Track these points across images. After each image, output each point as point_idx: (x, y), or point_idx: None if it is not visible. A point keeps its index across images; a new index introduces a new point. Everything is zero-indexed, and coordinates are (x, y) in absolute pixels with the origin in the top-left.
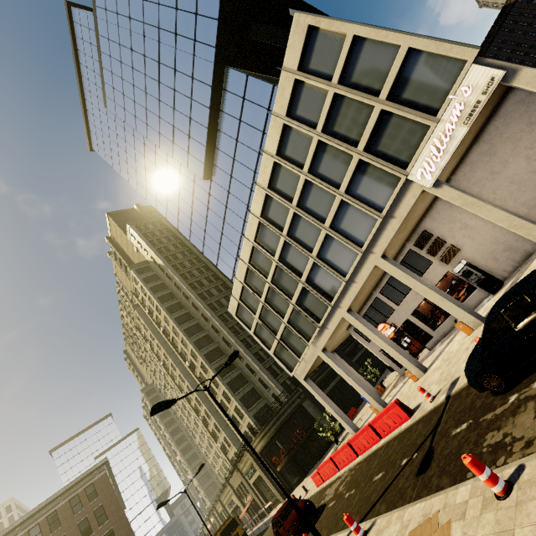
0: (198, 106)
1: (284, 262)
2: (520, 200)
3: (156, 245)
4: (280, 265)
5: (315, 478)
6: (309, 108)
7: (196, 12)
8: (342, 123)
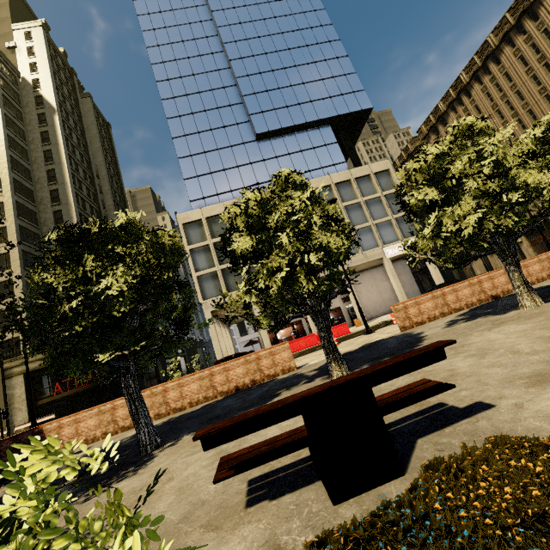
0: (300, 112)
1: None
2: (382, 296)
3: (56, 81)
4: None
5: None
6: (365, 188)
7: (342, 94)
8: (373, 207)
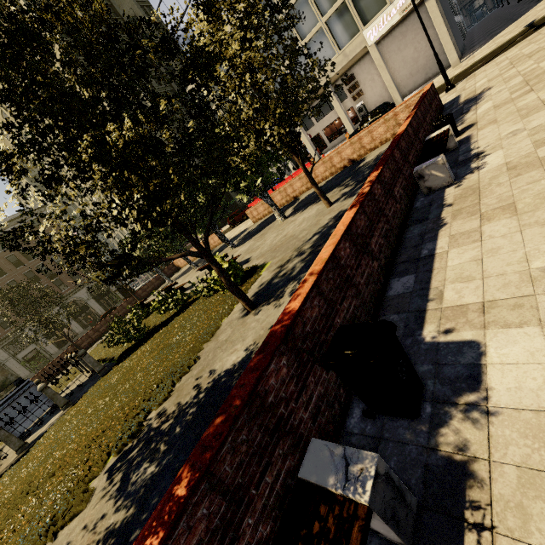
0: None
1: None
2: (400, 74)
3: None
4: None
5: None
6: None
7: None
8: None
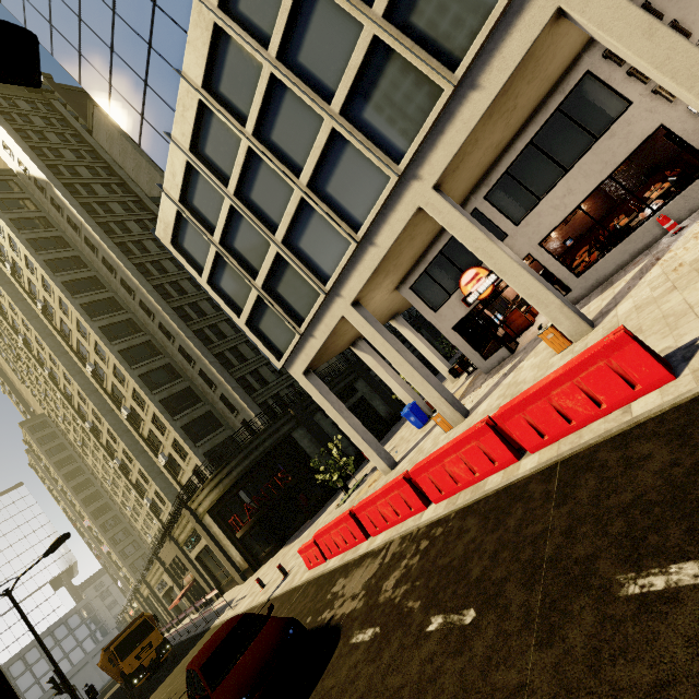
0: None
1: (291, 67)
2: None
3: (30, 140)
4: (282, 72)
5: (307, 553)
6: None
7: None
8: None
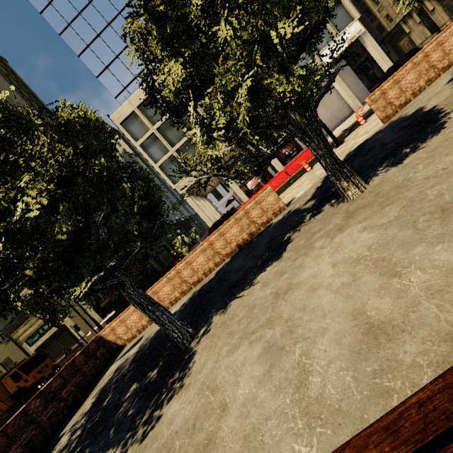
0: None
1: None
2: (330, 109)
3: None
4: None
5: None
6: None
7: None
8: None
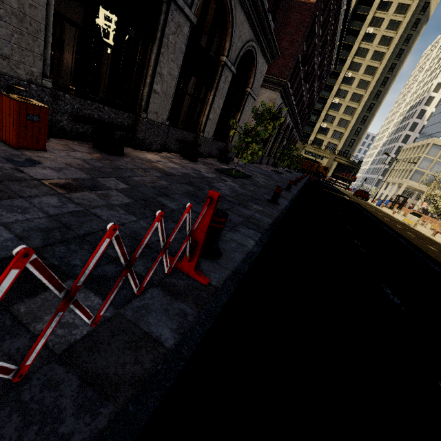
0: None
1: None
2: None
3: None
4: None
5: None
6: None
7: None
8: None
